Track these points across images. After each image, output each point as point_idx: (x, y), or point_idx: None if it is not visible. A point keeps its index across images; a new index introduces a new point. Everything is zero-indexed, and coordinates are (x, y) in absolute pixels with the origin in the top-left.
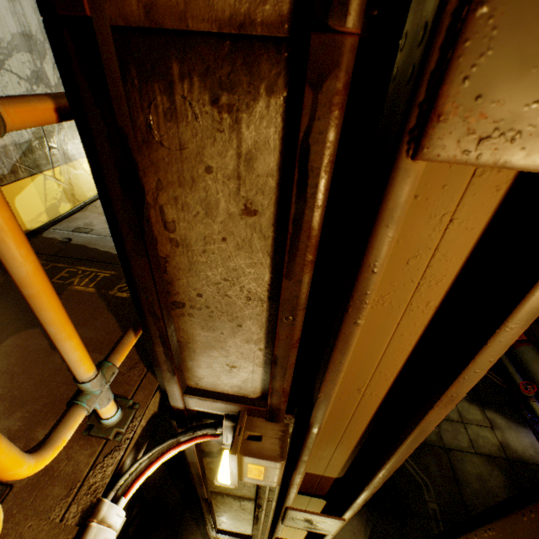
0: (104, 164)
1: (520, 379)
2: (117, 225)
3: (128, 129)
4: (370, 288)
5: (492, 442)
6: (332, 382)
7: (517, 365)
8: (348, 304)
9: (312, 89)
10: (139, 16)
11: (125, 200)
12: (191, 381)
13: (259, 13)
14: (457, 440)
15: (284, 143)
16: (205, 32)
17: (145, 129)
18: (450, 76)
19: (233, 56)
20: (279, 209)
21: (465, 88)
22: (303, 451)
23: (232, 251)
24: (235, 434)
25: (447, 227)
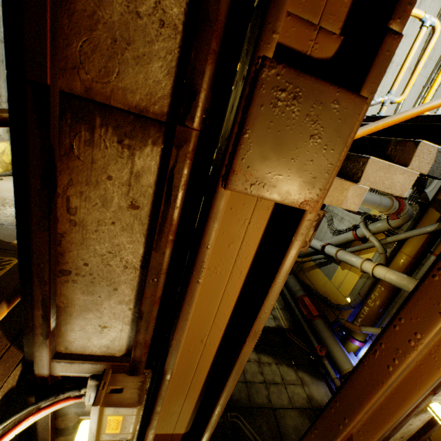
0: (32, 164)
1: (317, 344)
2: (28, 205)
3: (56, 145)
4: (206, 258)
5: (303, 396)
6: (182, 329)
7: (315, 334)
8: (193, 268)
9: (177, 148)
10: (80, 91)
11: (42, 189)
12: (61, 347)
13: (152, 108)
14: (281, 399)
15: (160, 170)
16: (121, 108)
17: (68, 147)
18: (237, 156)
19: (135, 123)
20: (154, 207)
21: (243, 162)
22: (157, 401)
23: (118, 231)
24: (99, 389)
25: (248, 226)
